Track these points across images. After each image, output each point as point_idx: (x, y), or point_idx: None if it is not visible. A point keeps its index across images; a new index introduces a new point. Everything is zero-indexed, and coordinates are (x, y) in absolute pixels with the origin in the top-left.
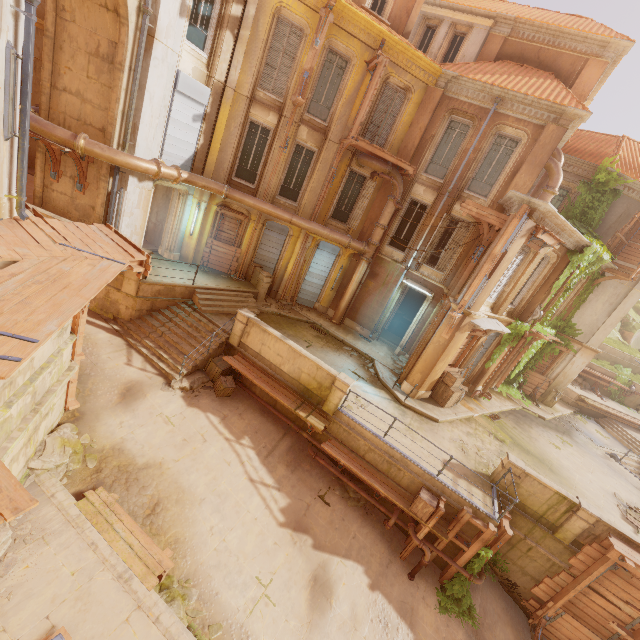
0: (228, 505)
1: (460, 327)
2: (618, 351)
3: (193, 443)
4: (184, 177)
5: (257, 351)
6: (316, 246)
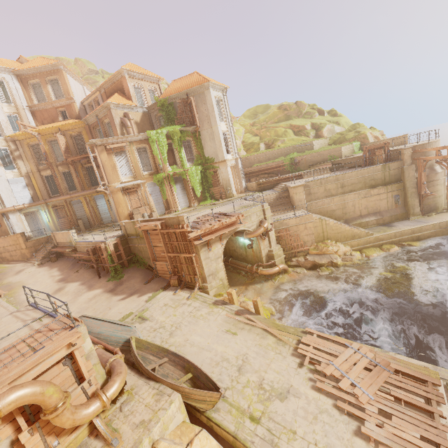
0: (38, 283)
1: (111, 192)
2: (282, 149)
3: (35, 274)
4: (27, 205)
5: (60, 242)
6: (94, 199)
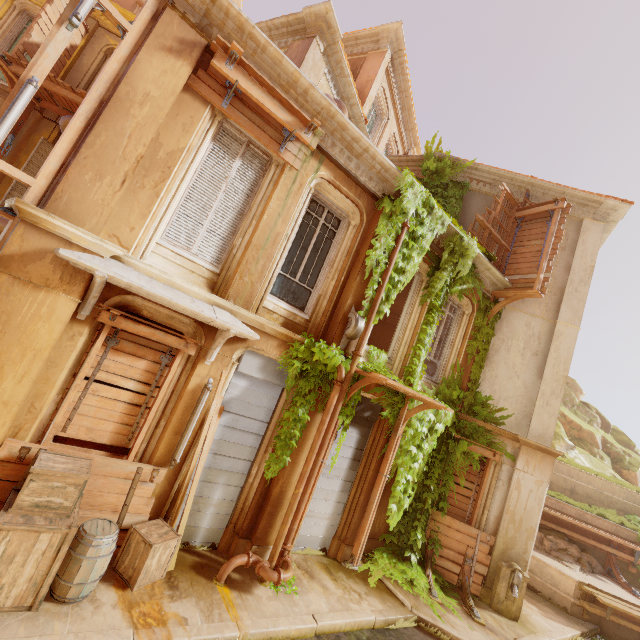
0: None
1: (4, 256)
2: (617, 486)
3: None
4: None
5: None
6: None
